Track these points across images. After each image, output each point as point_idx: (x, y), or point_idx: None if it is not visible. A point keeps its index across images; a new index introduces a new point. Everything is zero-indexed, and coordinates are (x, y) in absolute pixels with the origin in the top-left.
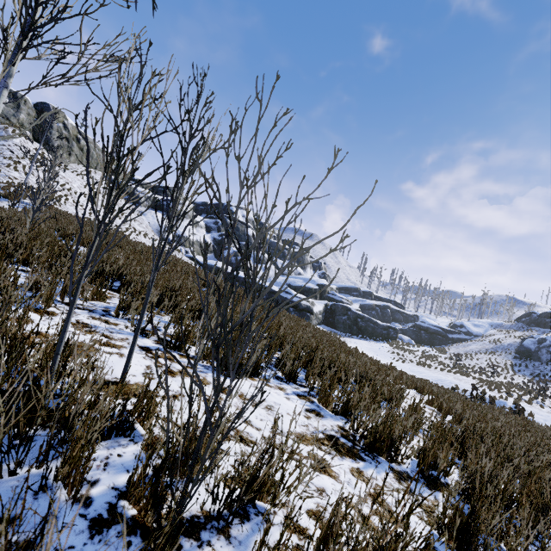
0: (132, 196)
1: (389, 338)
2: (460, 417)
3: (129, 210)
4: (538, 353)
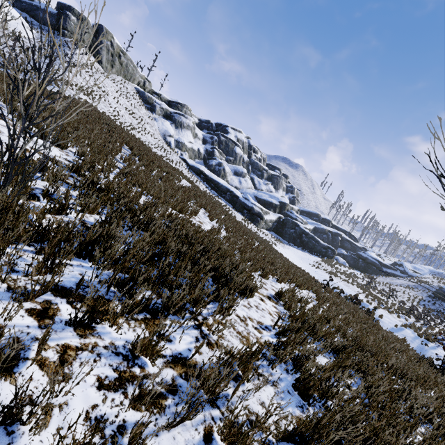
0: (151, 105)
1: (326, 256)
2: (212, 231)
3: (146, 115)
4: None
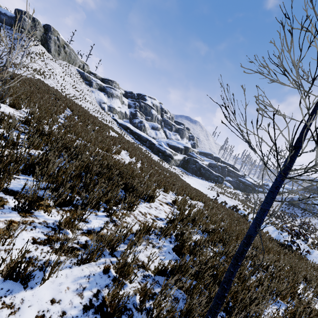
0: (89, 82)
1: (218, 182)
2: (129, 163)
3: (86, 89)
4: (299, 204)
